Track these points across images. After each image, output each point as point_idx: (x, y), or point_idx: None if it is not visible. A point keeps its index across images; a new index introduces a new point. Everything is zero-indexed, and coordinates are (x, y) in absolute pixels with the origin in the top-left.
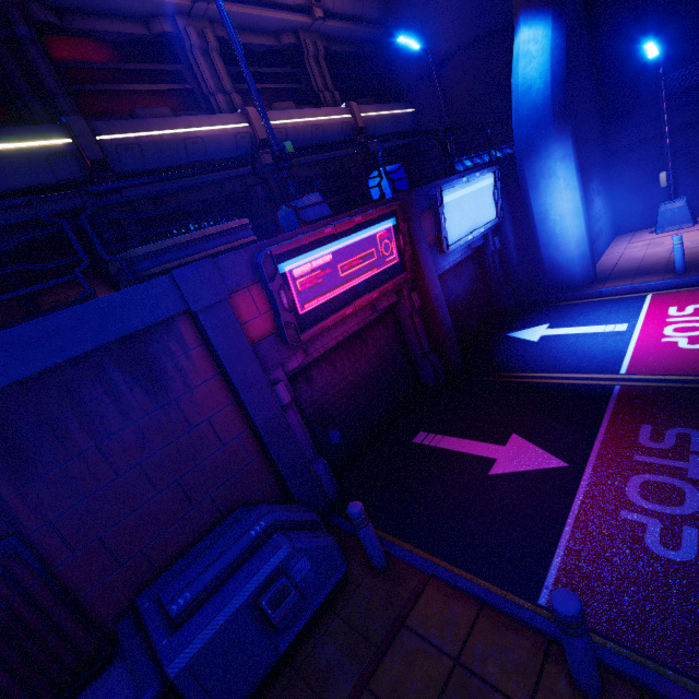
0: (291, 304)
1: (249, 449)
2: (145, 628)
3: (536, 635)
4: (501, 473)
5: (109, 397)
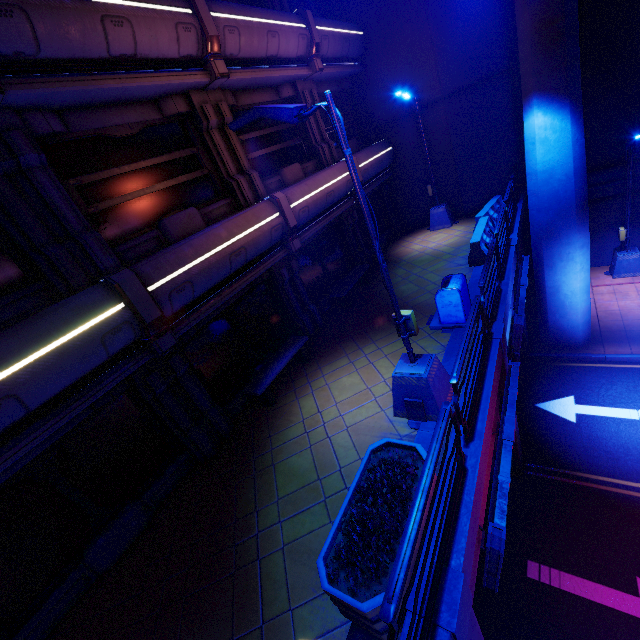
0: None
1: None
2: None
3: None
4: None
5: None
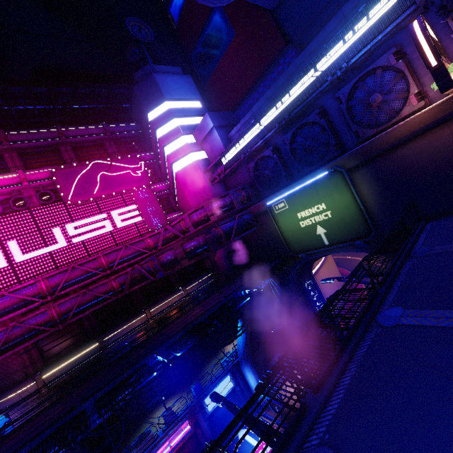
0: None
1: None
2: None
3: None
4: None
5: None
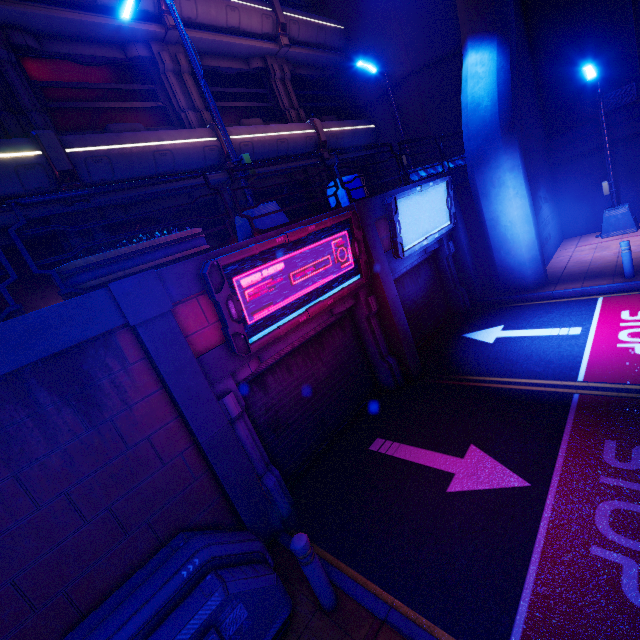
0: (240, 314)
1: (193, 466)
2: None
3: None
4: (460, 491)
5: (33, 420)
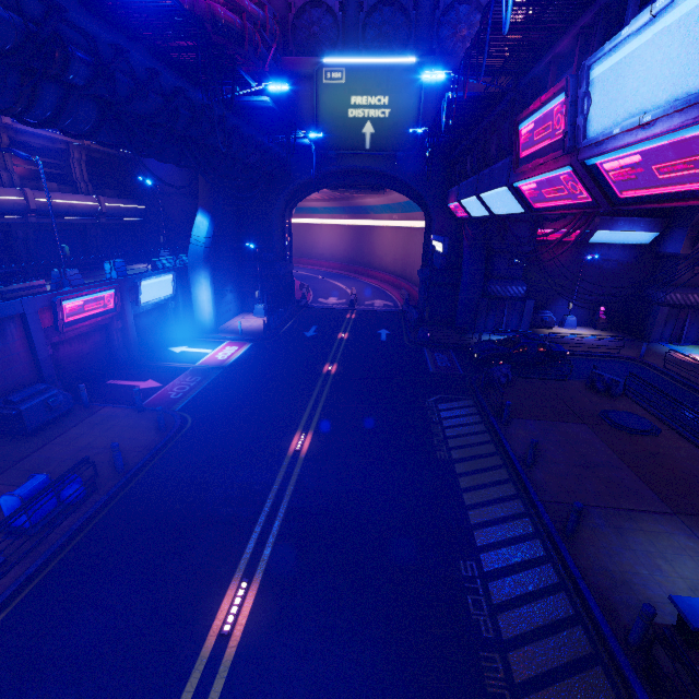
0: (63, 317)
1: (31, 368)
2: (1, 407)
3: (133, 409)
4: (140, 388)
5: None
